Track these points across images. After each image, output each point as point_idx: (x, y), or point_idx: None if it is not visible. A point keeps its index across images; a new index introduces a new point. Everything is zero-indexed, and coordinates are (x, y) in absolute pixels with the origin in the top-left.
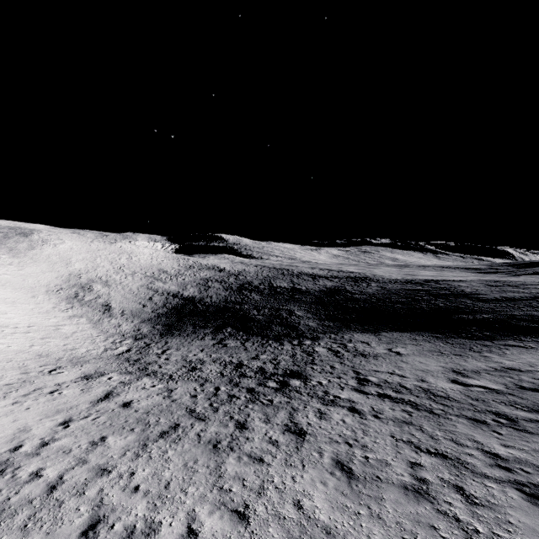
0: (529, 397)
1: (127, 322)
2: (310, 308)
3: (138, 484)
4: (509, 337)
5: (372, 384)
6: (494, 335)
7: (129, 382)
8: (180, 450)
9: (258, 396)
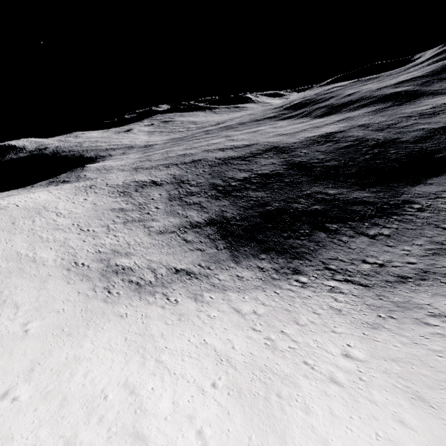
0: None
1: (231, 270)
2: (327, 185)
3: None
4: None
5: None
6: None
7: None
8: None
9: None
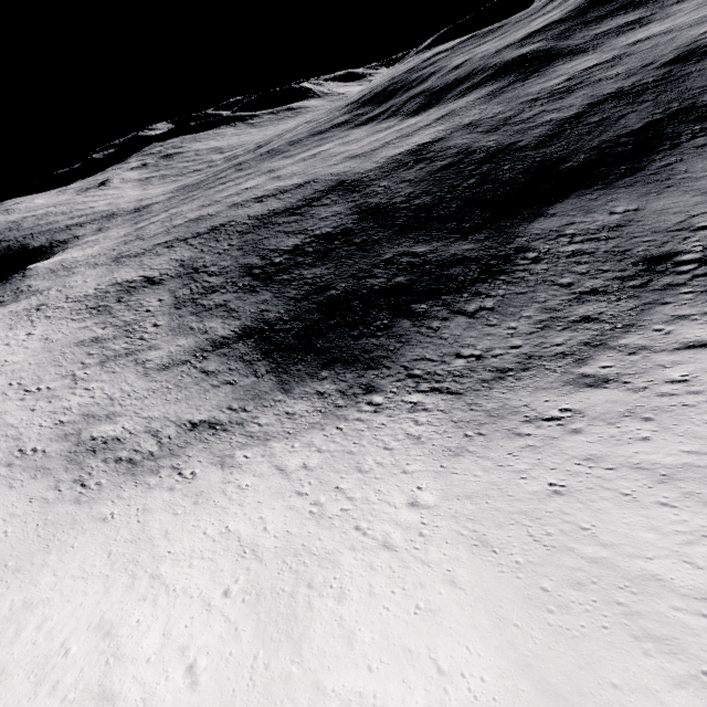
0: None
1: (277, 406)
2: (416, 239)
3: None
4: (644, 162)
5: None
6: (632, 166)
7: (635, 349)
8: None
9: None
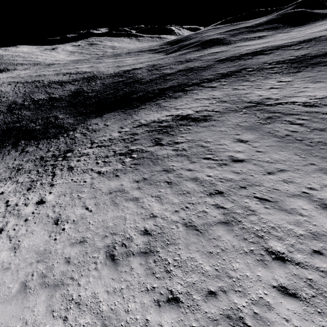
0: (133, 130)
1: None
2: (66, 111)
3: (32, 198)
4: (143, 104)
5: (95, 143)
6: (140, 104)
7: None
8: (38, 189)
9: (56, 165)
